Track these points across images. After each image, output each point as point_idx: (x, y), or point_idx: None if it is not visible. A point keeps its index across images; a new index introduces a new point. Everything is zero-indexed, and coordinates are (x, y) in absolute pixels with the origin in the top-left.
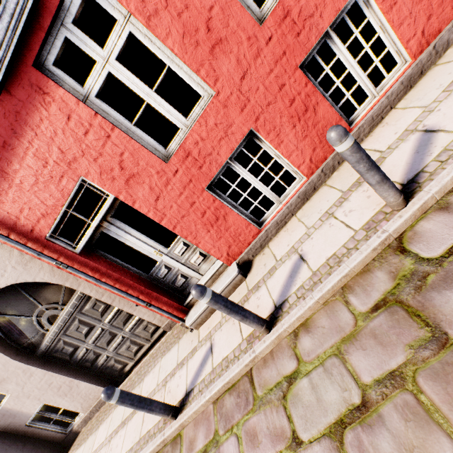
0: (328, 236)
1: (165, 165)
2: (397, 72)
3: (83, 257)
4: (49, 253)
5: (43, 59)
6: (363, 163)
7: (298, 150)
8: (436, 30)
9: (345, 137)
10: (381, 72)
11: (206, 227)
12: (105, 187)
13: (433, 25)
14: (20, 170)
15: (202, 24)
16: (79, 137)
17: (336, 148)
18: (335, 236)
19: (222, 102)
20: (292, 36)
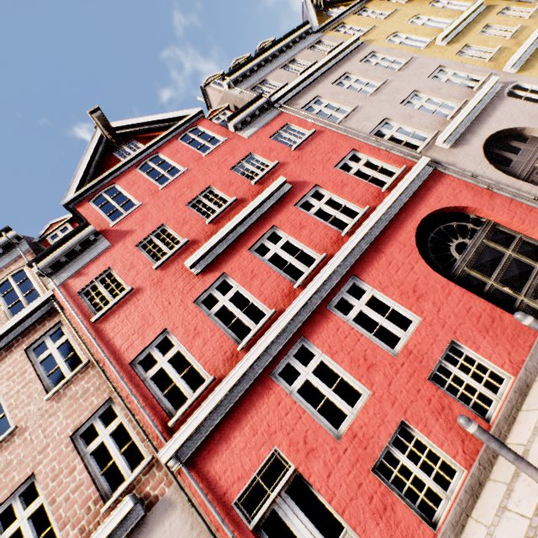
0: (508, 530)
1: (337, 443)
2: (507, 384)
3: (254, 536)
4: (228, 522)
5: (274, 371)
6: (493, 442)
7: (447, 440)
8: (519, 359)
9: (470, 422)
10: (502, 382)
11: (374, 517)
12: (289, 458)
13: (515, 357)
14: (238, 436)
15: (361, 356)
16: (282, 416)
17: (467, 429)
18: (515, 528)
19: (377, 398)
20: (417, 362)
